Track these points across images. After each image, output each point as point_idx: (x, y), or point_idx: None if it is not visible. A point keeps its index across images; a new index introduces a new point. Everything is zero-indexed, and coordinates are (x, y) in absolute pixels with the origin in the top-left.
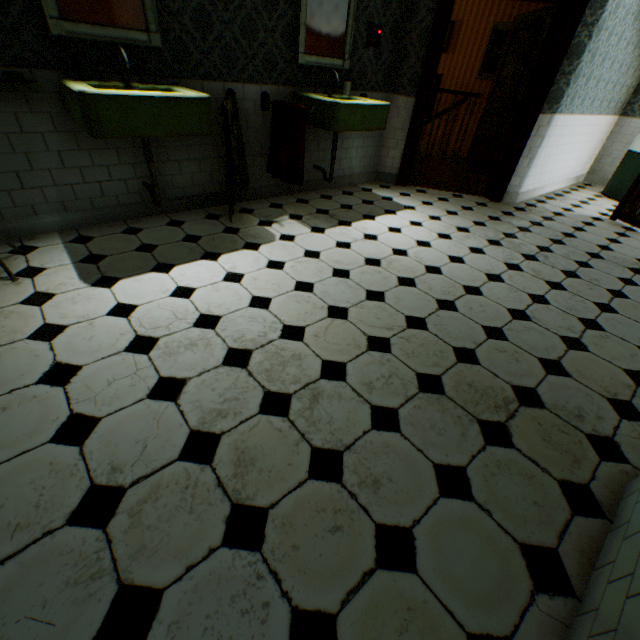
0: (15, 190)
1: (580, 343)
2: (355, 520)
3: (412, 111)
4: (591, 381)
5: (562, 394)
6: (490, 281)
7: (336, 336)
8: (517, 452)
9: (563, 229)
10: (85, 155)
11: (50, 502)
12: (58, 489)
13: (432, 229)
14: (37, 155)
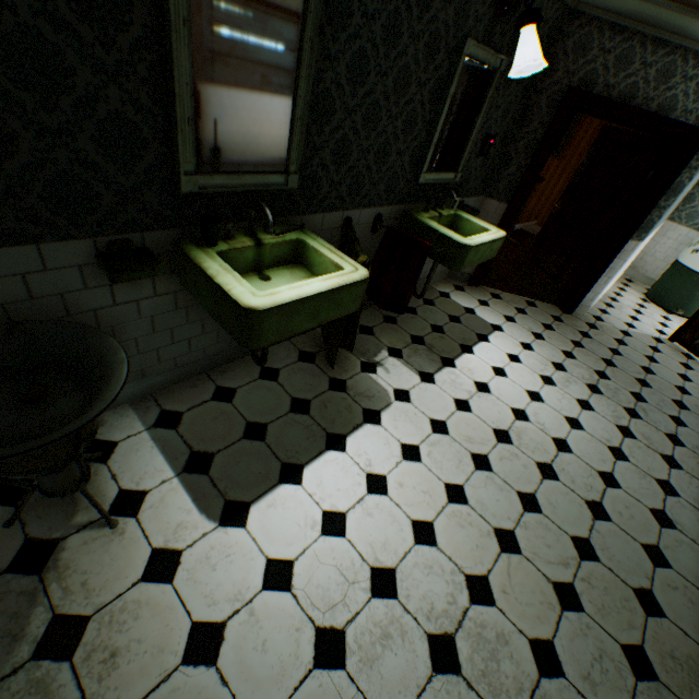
0: None
1: None
2: None
3: (503, 218)
4: None
5: None
6: (617, 460)
7: (523, 588)
8: None
9: (639, 359)
10: (181, 313)
11: None
12: None
13: (532, 367)
14: (125, 325)
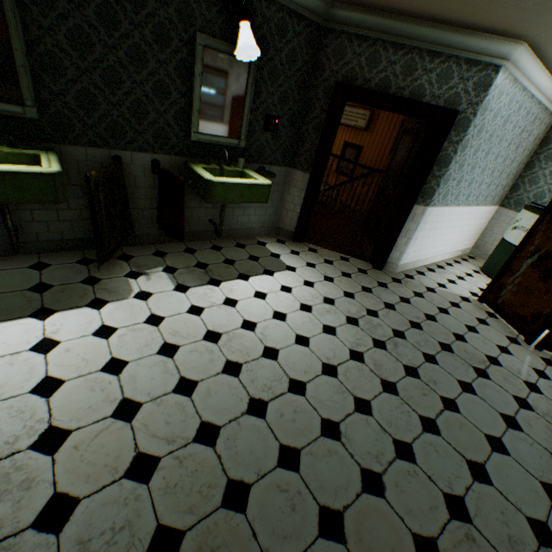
0: None
1: (380, 482)
2: None
3: (307, 184)
4: None
5: None
6: (323, 374)
7: (100, 449)
8: None
9: (428, 309)
10: None
11: None
12: None
13: (299, 297)
14: None
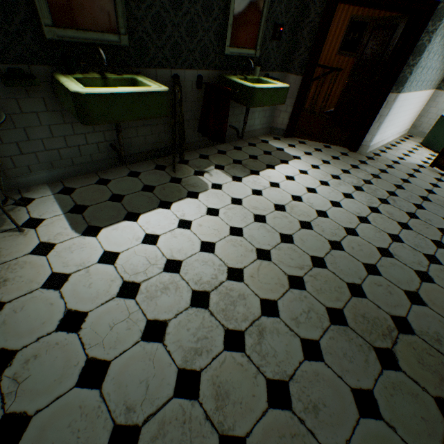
0: (15, 155)
1: (428, 276)
2: (307, 443)
3: (300, 86)
4: (440, 309)
5: (424, 321)
6: (361, 223)
7: (266, 276)
8: (403, 374)
9: (401, 175)
10: (68, 127)
11: (86, 443)
12: (90, 431)
13: (315, 177)
14: (32, 129)
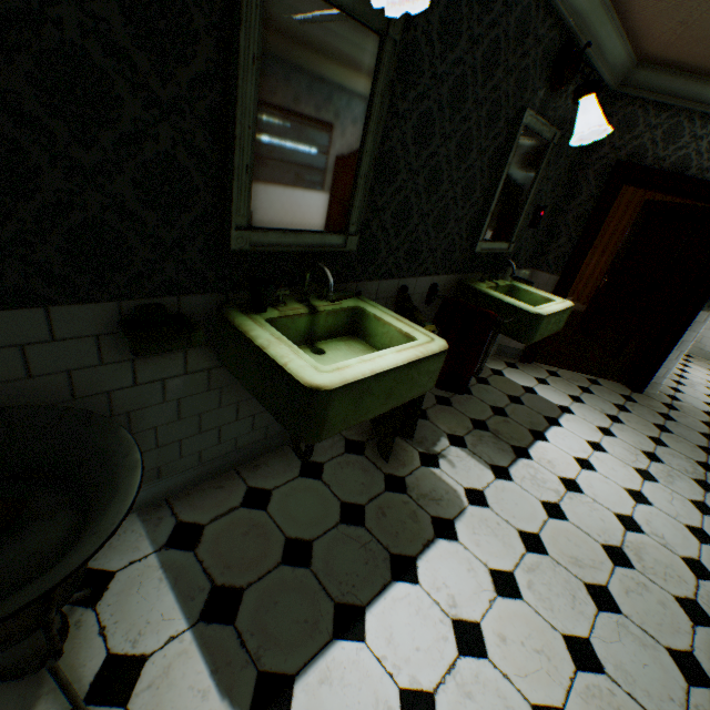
0: None
1: None
2: None
3: (555, 289)
4: None
5: None
6: None
7: None
8: None
9: None
10: (213, 395)
11: None
12: None
13: (621, 457)
14: (144, 411)
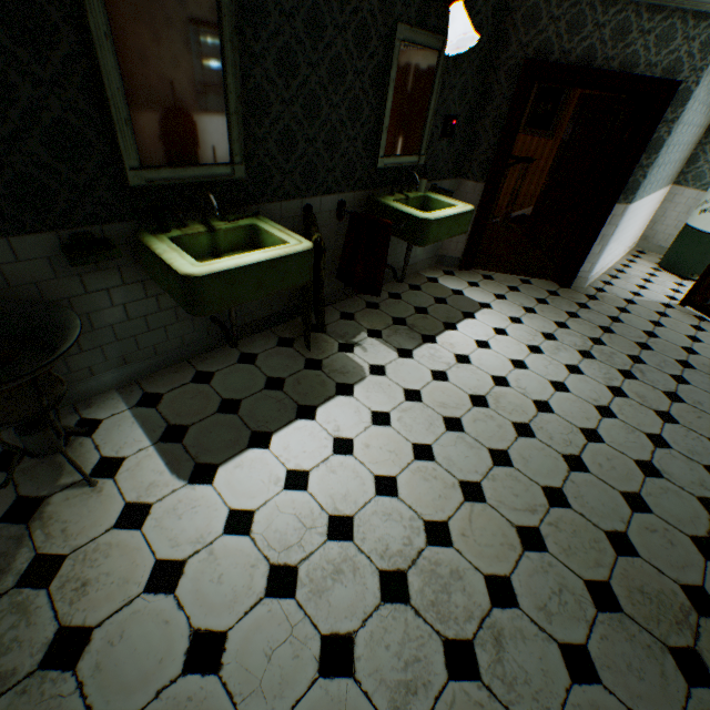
0: (72, 355)
1: None
2: None
3: (481, 197)
4: None
5: None
6: (603, 417)
7: (484, 532)
8: None
9: (642, 325)
10: (152, 302)
11: None
12: None
13: (519, 338)
14: (100, 313)
